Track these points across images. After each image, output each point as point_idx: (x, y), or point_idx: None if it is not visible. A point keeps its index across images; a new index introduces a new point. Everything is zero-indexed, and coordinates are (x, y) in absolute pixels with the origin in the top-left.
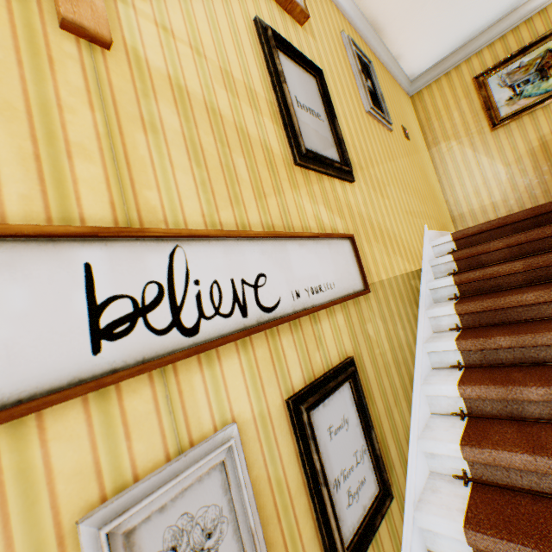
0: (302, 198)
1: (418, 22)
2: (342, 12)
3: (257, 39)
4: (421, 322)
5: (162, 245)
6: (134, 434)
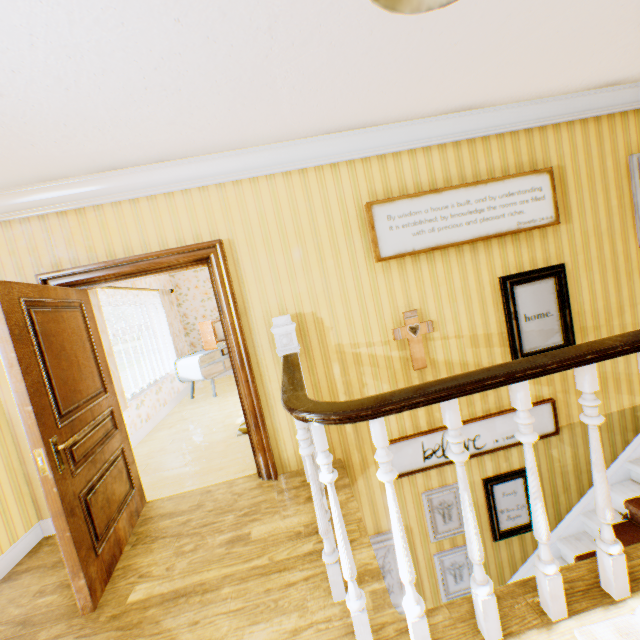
0: None
1: None
2: None
3: (498, 289)
4: (633, 445)
5: (440, 432)
6: (431, 479)
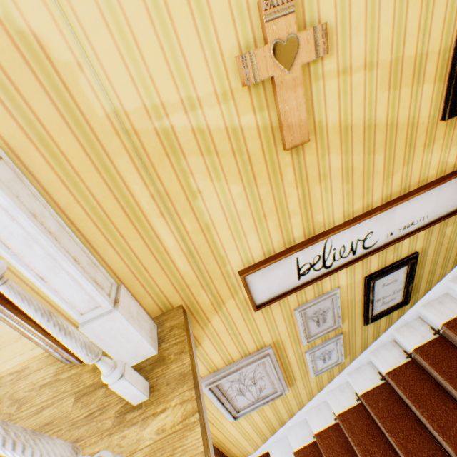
0: (431, 153)
1: None
2: None
3: None
4: None
5: (322, 240)
6: (306, 293)
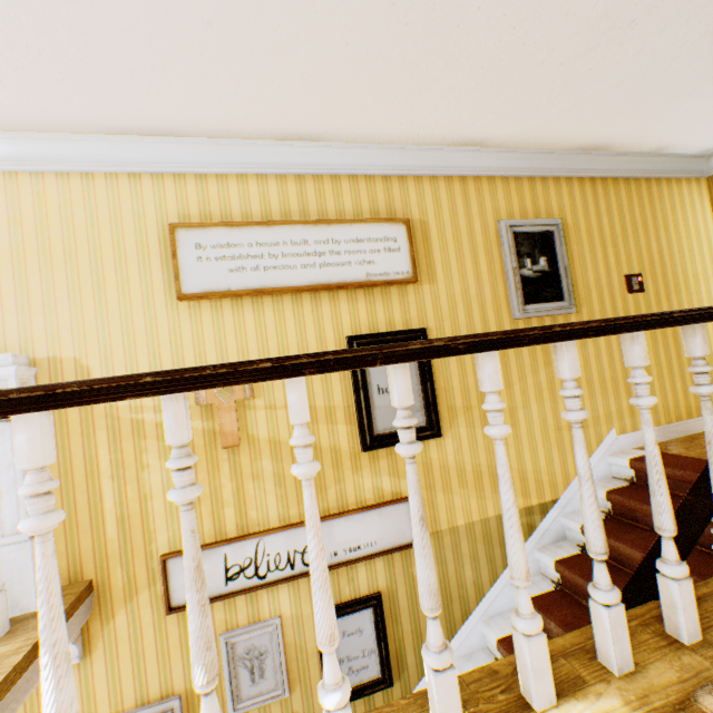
0: (363, 477)
1: (677, 120)
2: (516, 175)
3: None
4: None
5: (254, 539)
6: (239, 611)
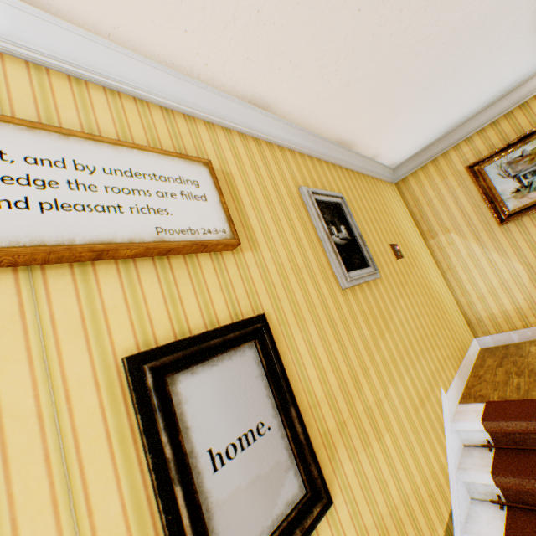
0: None
1: (393, 128)
2: (300, 151)
3: (128, 393)
4: None
5: None
6: None
